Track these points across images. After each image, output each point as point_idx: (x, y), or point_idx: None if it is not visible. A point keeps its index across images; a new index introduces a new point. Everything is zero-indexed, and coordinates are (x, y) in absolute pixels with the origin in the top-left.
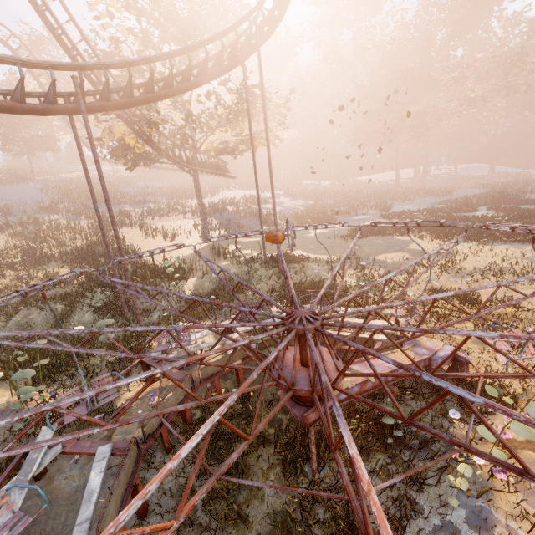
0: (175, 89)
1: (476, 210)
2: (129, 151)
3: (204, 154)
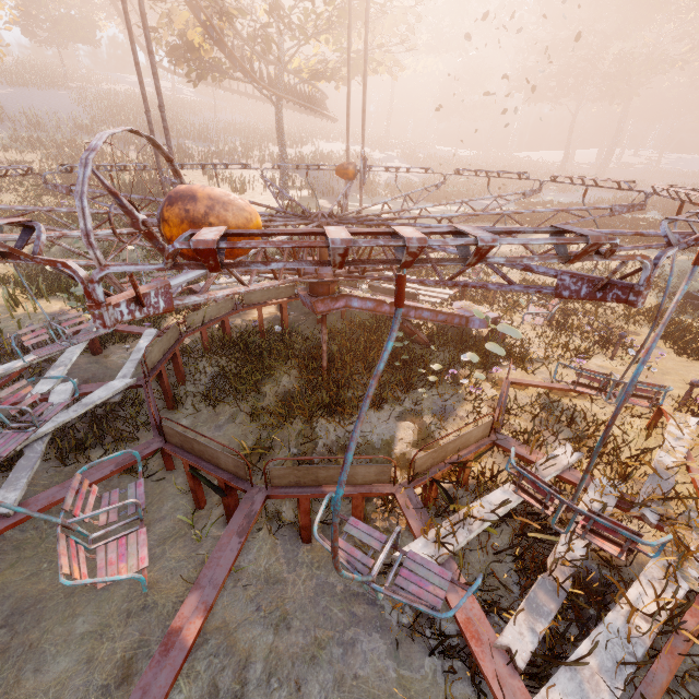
0: None
1: (644, 212)
2: (193, 54)
3: (294, 75)
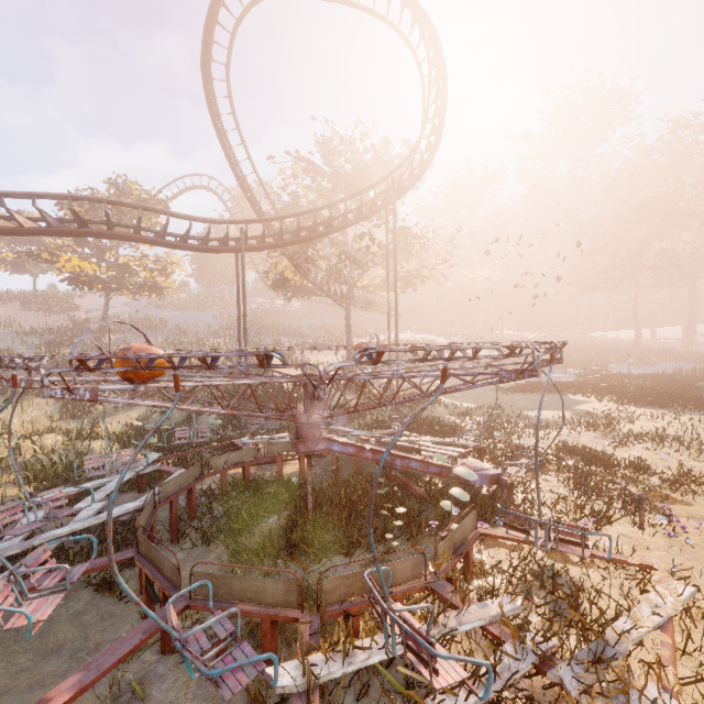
0: (318, 233)
1: None
2: (288, 283)
3: (362, 289)
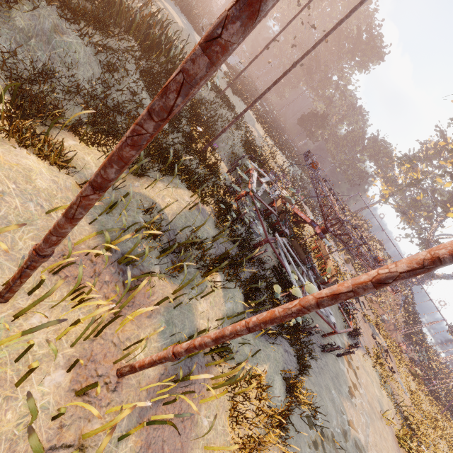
0: None
1: (258, 102)
2: None
3: None
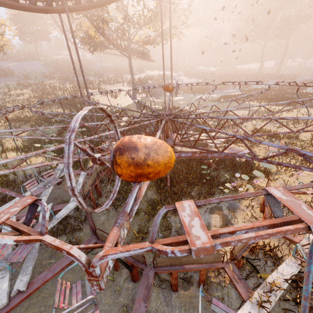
0: None
1: (305, 89)
2: (91, 40)
3: (135, 44)
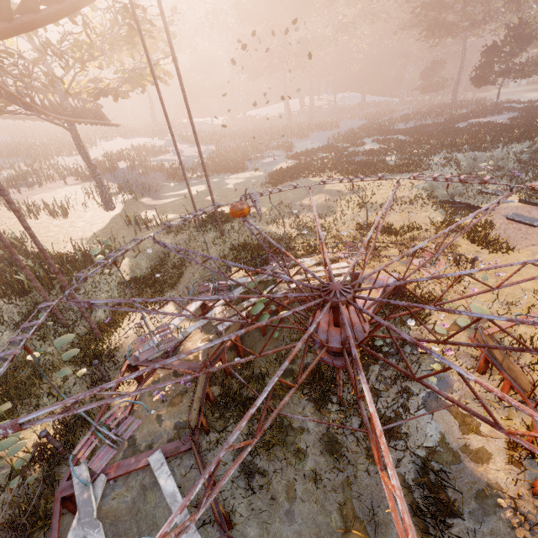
0: (42, 14)
1: (365, 143)
2: None
3: (73, 97)
